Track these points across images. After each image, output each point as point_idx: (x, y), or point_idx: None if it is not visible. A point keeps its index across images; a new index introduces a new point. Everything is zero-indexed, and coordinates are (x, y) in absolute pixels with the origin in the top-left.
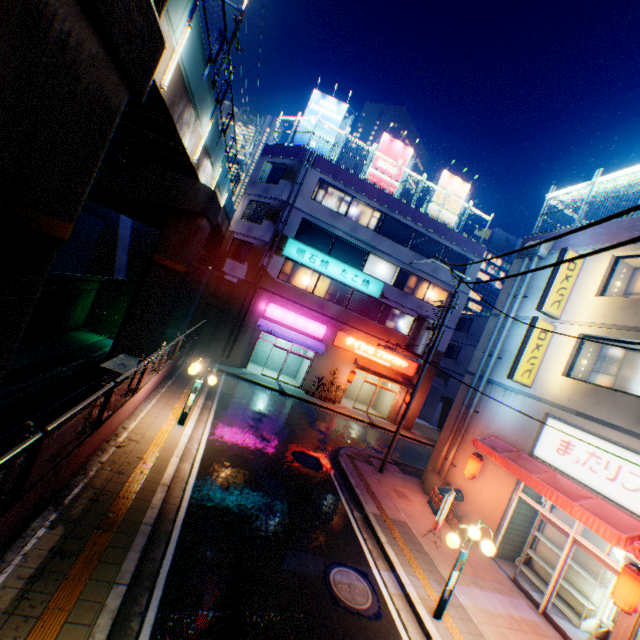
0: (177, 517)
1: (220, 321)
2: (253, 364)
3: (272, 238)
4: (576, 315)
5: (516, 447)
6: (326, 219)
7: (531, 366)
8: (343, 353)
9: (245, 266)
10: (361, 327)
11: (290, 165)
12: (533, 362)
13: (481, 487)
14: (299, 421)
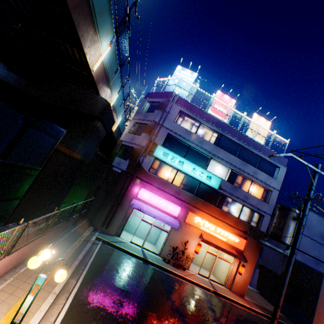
0: None
1: (105, 199)
2: (126, 232)
3: (147, 144)
4: None
5: None
6: (183, 134)
7: None
8: (192, 228)
9: (127, 161)
10: (205, 209)
11: (162, 101)
12: None
13: None
14: (159, 298)
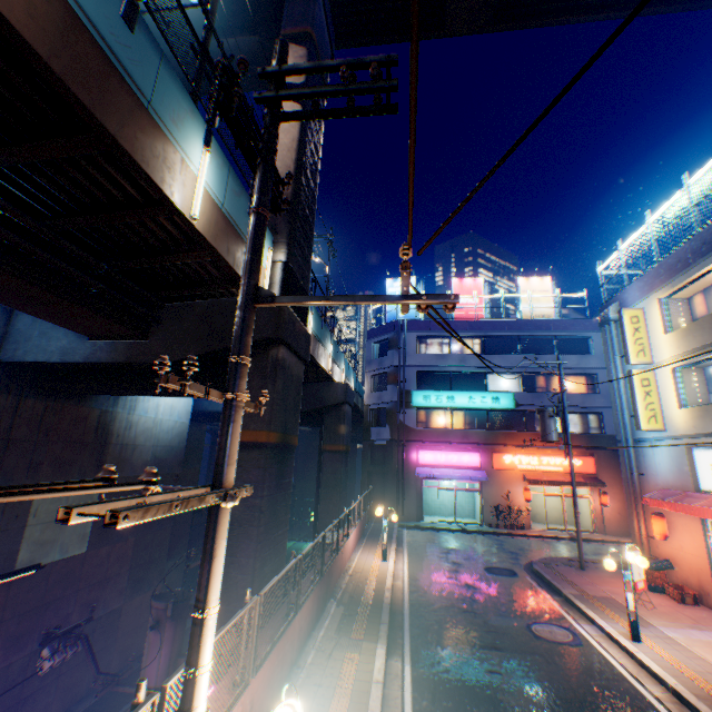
0: (403, 604)
1: (384, 482)
2: (428, 515)
3: (399, 396)
4: (660, 354)
5: (683, 490)
6: (435, 363)
7: (652, 411)
8: (507, 473)
9: (387, 428)
10: (511, 441)
11: (390, 337)
12: (651, 407)
13: (680, 545)
14: (486, 548)
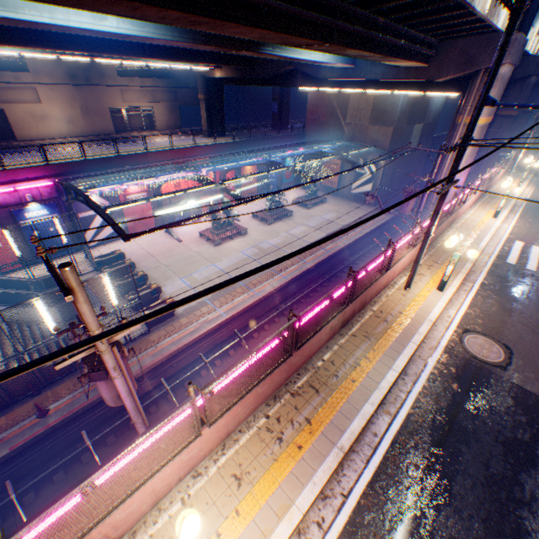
0: None
1: None
2: None
3: None
4: None
5: None
6: None
7: None
8: None
9: None
10: None
11: None
12: None
13: None
14: None
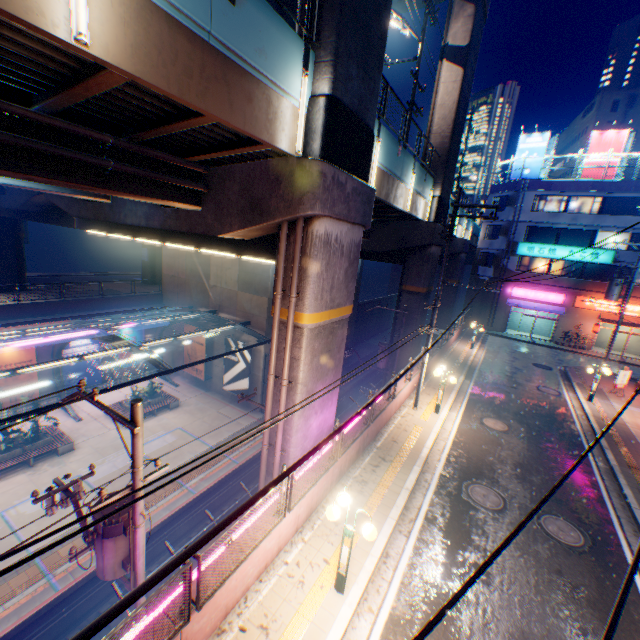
0: (476, 367)
1: (481, 305)
2: (510, 330)
3: (505, 247)
4: None
5: None
6: (546, 220)
7: None
8: (584, 312)
9: (491, 268)
10: (597, 289)
11: (509, 196)
12: None
13: None
14: (542, 355)
